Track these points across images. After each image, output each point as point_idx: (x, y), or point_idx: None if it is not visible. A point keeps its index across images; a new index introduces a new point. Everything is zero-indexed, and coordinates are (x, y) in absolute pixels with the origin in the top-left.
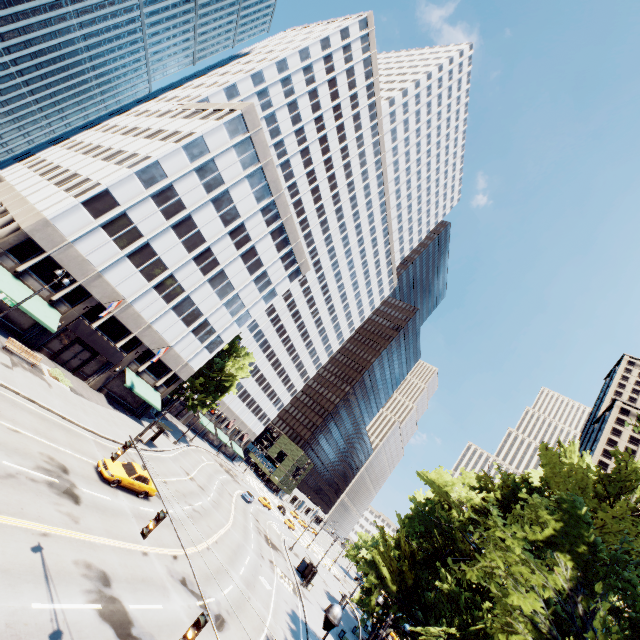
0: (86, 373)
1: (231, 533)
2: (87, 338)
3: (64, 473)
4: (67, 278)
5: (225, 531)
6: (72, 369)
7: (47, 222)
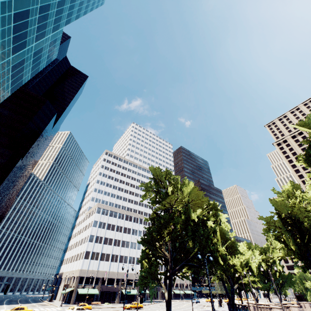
0: (113, 300)
1: (180, 307)
2: (106, 289)
3: (117, 310)
4: (92, 278)
5: (176, 308)
6: (109, 302)
7: (81, 270)
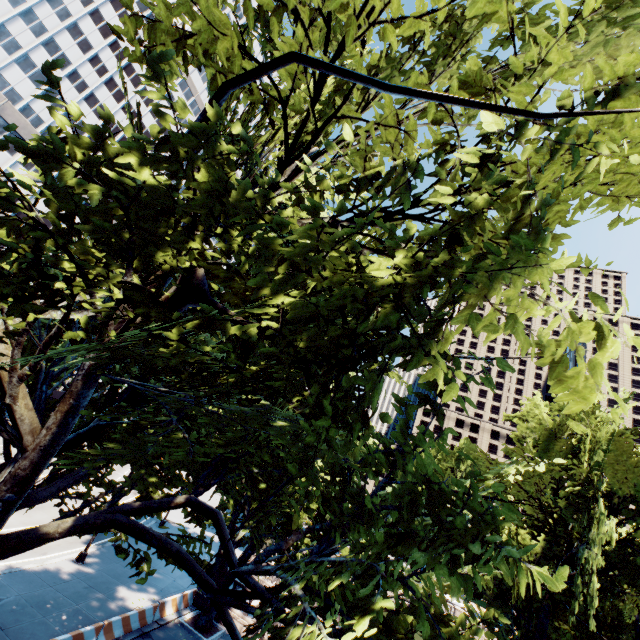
0: None
1: None
2: None
3: None
4: None
5: None
6: None
7: None
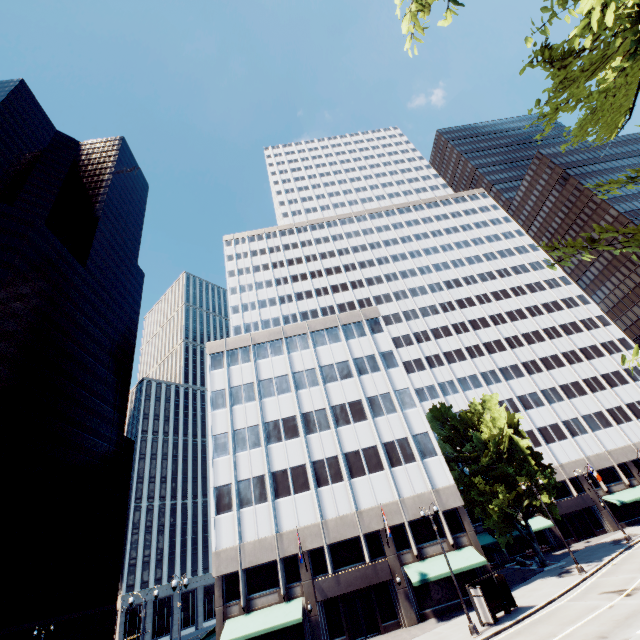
0: (390, 618)
1: None
2: (340, 588)
3: None
4: (272, 567)
5: None
6: (376, 630)
7: (216, 553)
